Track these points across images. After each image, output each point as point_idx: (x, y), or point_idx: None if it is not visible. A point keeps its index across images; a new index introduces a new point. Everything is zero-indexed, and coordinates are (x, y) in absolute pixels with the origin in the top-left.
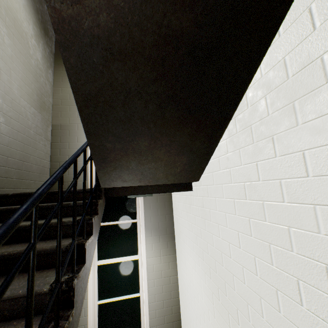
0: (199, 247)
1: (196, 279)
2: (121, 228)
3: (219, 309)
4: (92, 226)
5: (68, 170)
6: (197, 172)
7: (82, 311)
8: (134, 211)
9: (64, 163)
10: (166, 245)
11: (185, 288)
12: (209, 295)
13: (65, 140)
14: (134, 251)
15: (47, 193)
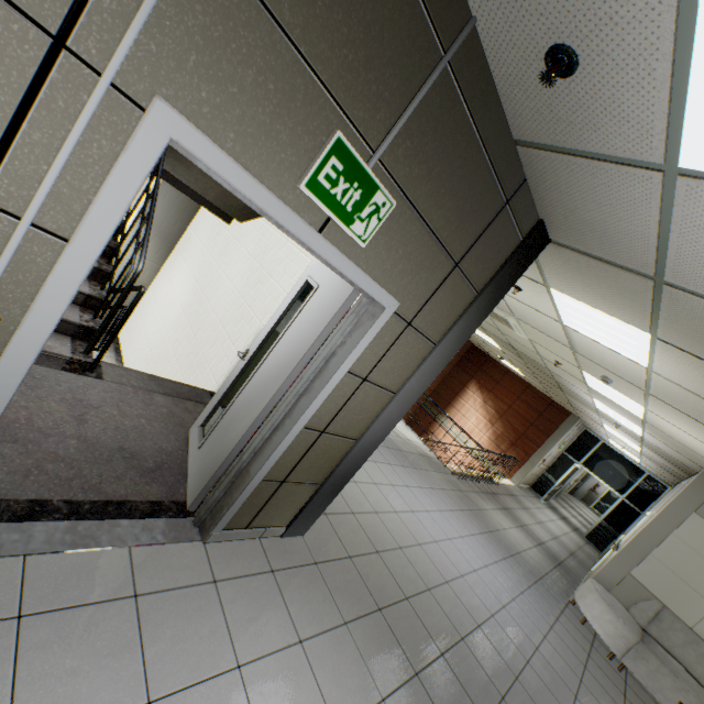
0: (200, 272)
1: (178, 294)
2: None
3: (188, 314)
4: None
5: None
6: (244, 217)
7: None
8: None
9: (163, 159)
10: (157, 251)
11: (155, 299)
12: (184, 307)
13: None
14: None
15: None
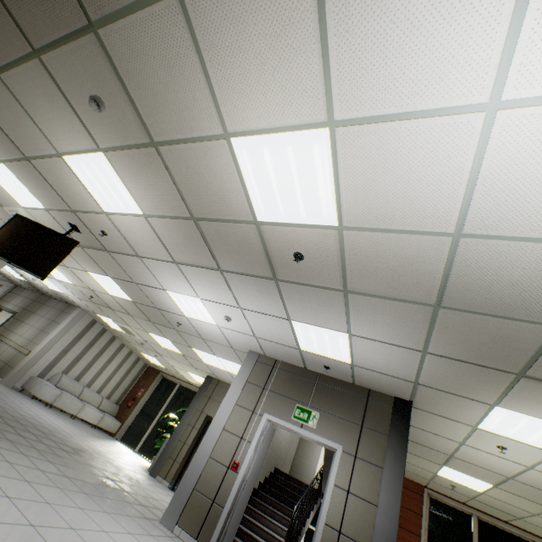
0: None
1: None
2: None
3: None
4: (313, 507)
5: (303, 466)
6: None
7: None
8: None
9: (315, 475)
10: None
11: None
12: None
13: (308, 442)
14: None
15: (298, 480)
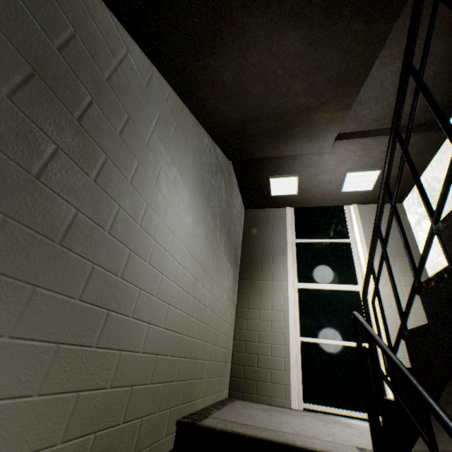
0: None
1: None
2: (327, 249)
3: None
4: None
5: None
6: None
7: (281, 337)
8: (343, 230)
9: None
10: (408, 271)
11: None
12: None
13: None
14: (349, 279)
15: None
